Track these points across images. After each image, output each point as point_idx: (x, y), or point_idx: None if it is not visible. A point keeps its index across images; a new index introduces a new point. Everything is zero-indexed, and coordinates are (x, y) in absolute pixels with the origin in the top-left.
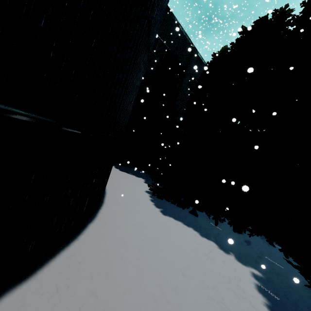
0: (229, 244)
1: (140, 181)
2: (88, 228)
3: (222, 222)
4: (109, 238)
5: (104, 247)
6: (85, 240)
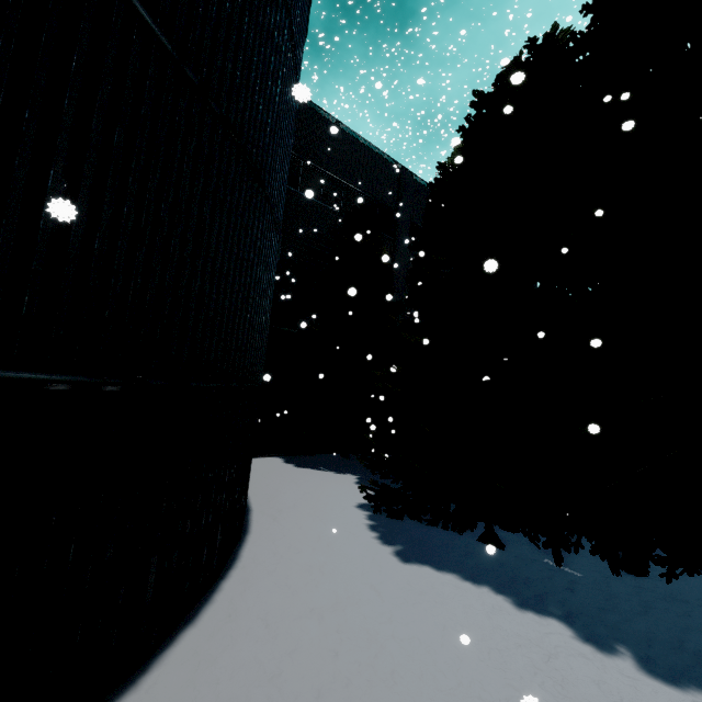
0: (611, 619)
1: (346, 481)
2: (177, 645)
3: (577, 552)
4: (232, 667)
5: (212, 699)
6: (157, 687)
